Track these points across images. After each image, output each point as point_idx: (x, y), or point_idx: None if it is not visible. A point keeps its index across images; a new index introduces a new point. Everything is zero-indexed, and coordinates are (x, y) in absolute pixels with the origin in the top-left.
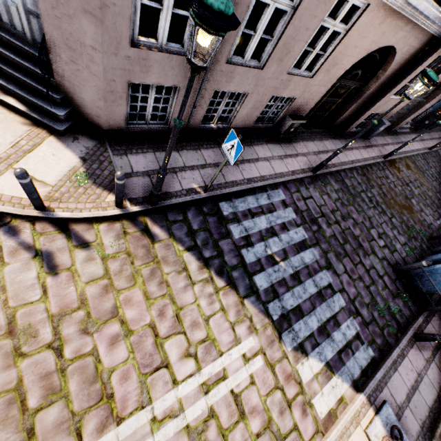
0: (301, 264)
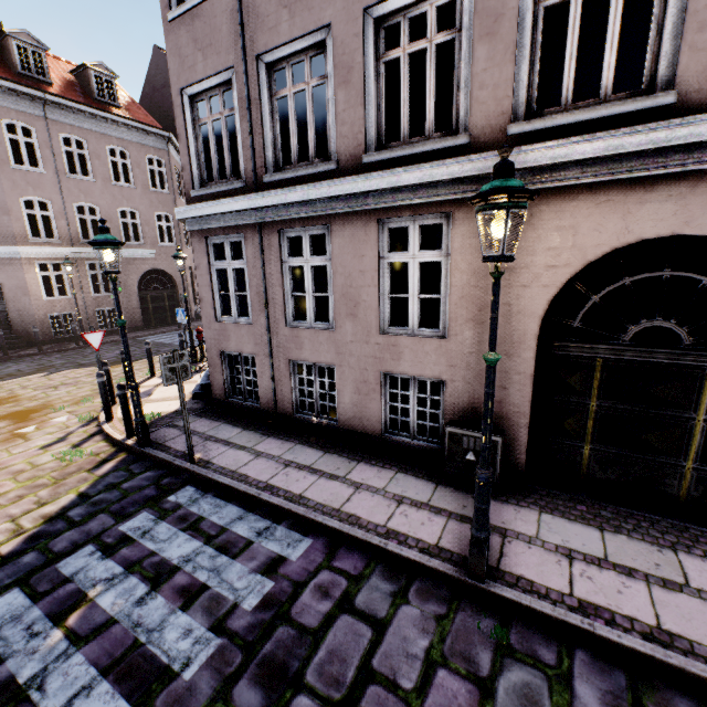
0: (58, 699)
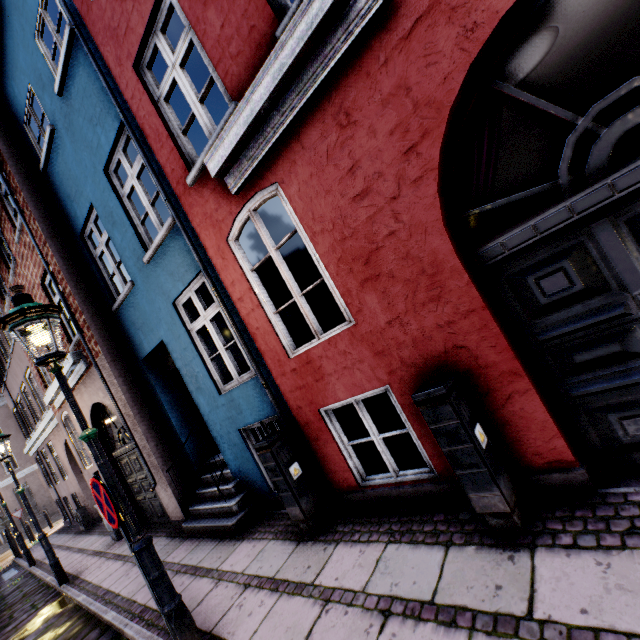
0: None
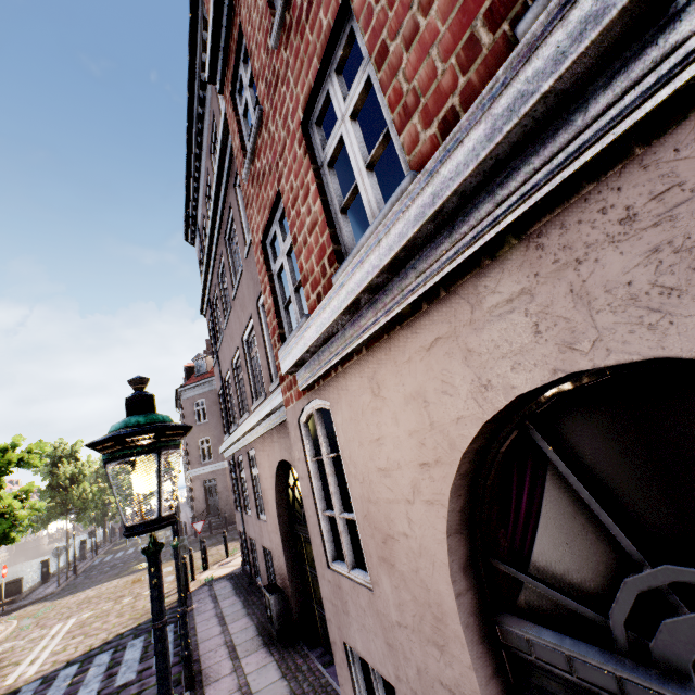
0: None
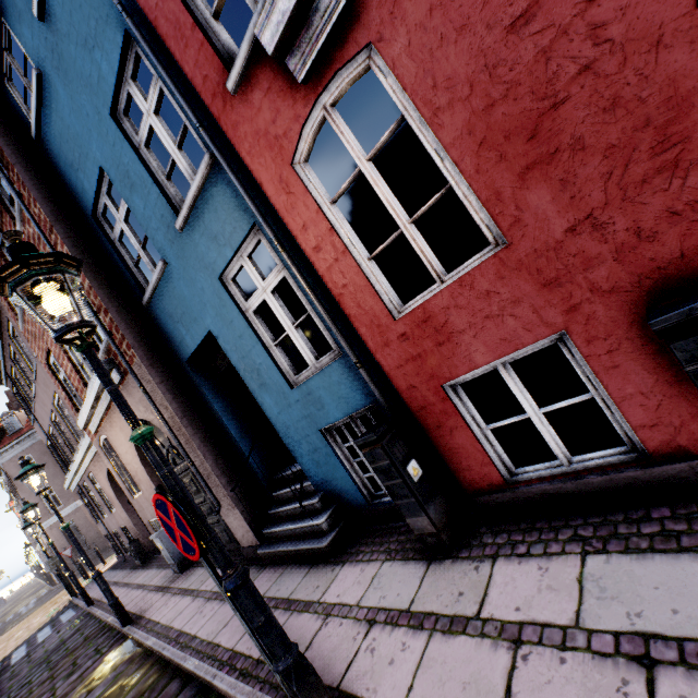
0: None
